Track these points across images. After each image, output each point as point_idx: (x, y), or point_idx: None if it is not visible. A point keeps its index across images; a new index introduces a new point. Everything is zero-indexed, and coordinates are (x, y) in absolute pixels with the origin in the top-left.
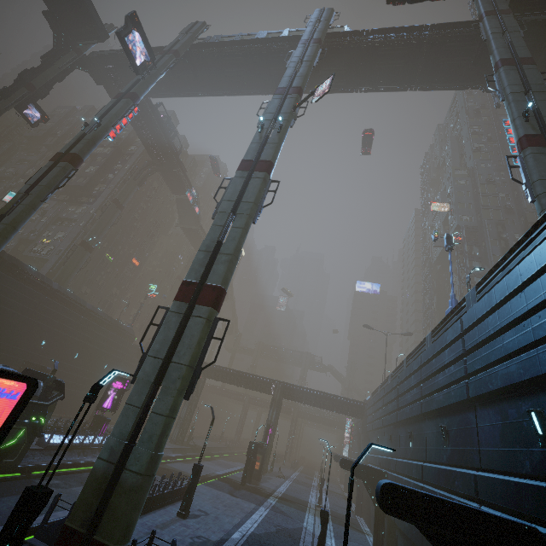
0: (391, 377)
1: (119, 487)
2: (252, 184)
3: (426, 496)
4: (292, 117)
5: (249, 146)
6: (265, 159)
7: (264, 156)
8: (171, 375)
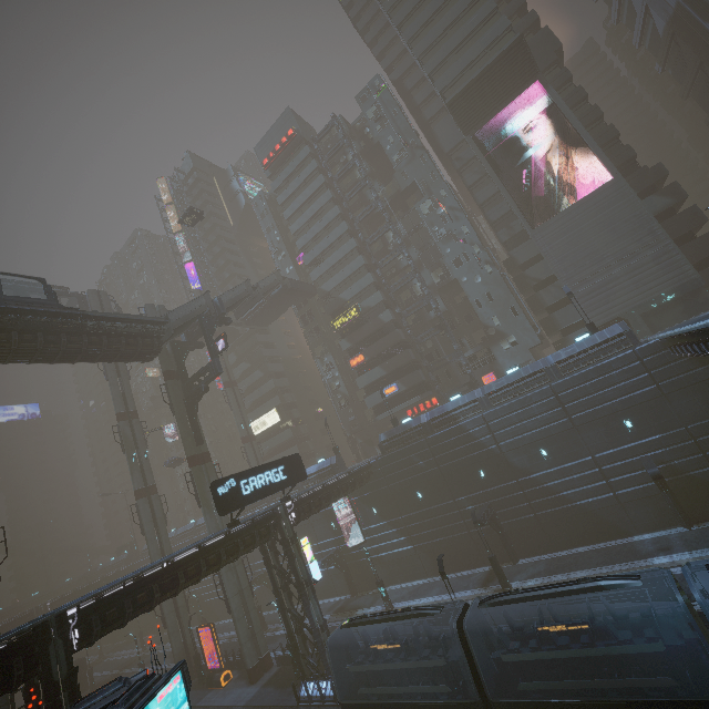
0: (177, 538)
1: (191, 650)
2: (155, 505)
3: (257, 577)
4: (144, 440)
5: (135, 476)
6: (152, 483)
7: (150, 482)
8: (183, 611)
